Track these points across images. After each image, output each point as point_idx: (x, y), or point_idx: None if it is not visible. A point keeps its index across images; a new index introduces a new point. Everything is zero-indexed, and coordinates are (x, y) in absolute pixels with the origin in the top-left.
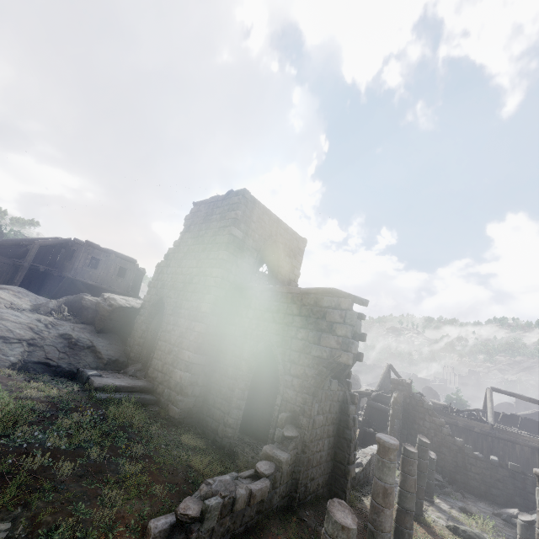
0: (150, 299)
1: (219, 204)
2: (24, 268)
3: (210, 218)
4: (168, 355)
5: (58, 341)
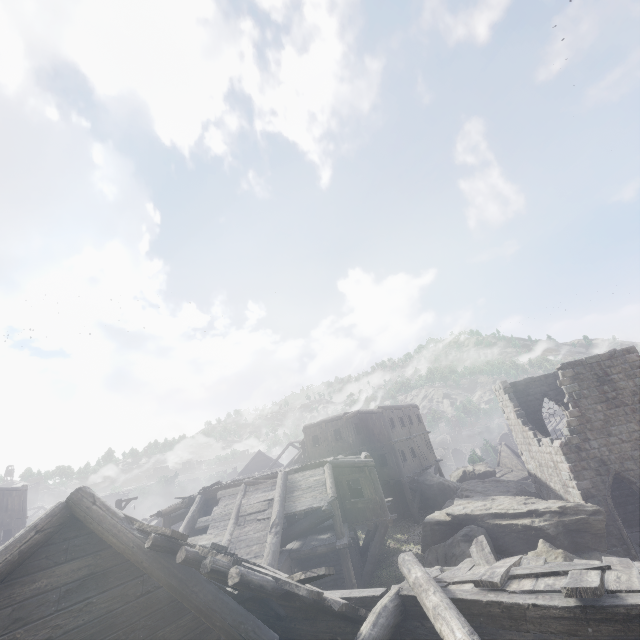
0: (593, 484)
1: (609, 363)
2: (347, 550)
3: (608, 379)
4: None
5: None
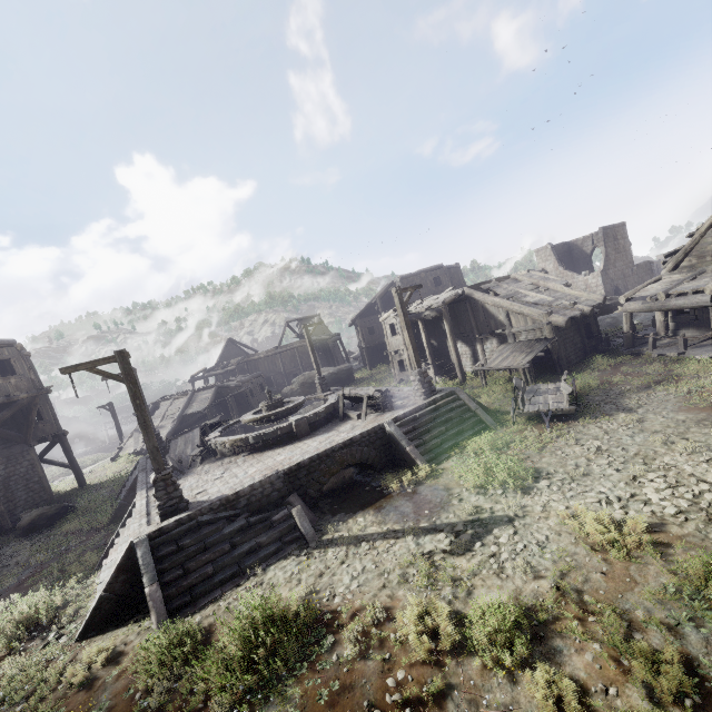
0: (609, 291)
1: (617, 230)
2: None
3: (617, 238)
4: None
5: None
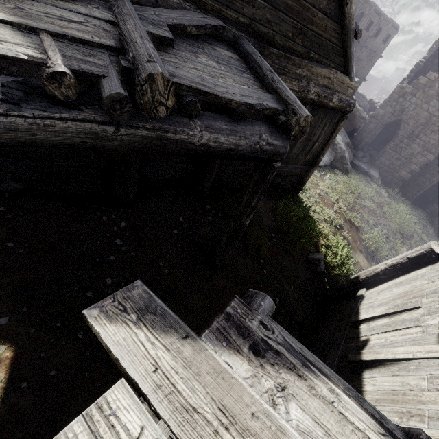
0: (384, 115)
1: None
2: None
3: None
4: (396, 161)
5: (345, 147)
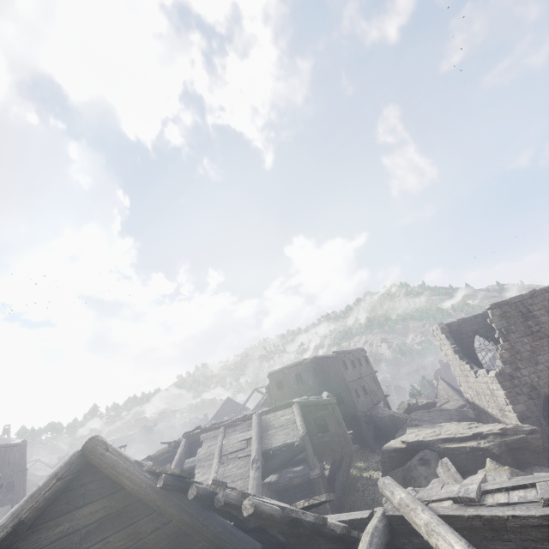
0: (527, 407)
1: (530, 302)
2: (320, 480)
3: (531, 315)
4: None
5: None
